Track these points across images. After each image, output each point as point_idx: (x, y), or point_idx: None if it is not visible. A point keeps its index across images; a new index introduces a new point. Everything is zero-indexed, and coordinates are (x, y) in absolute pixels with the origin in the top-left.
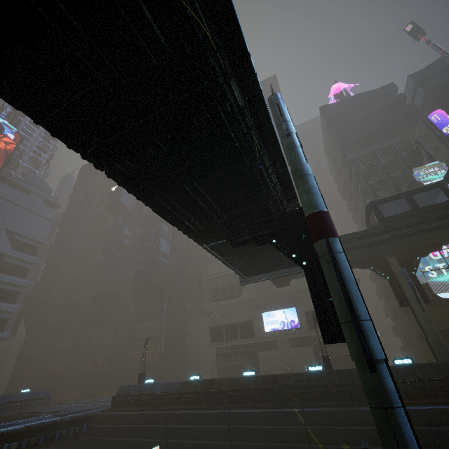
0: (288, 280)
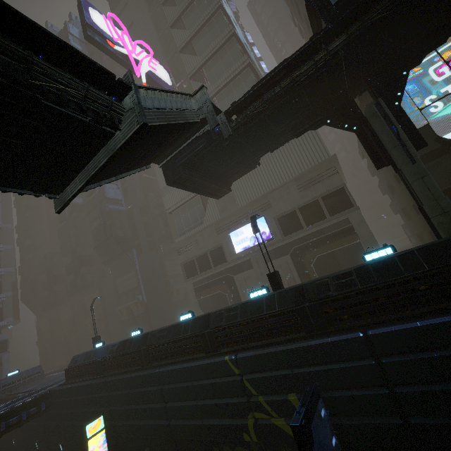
0: (227, 185)
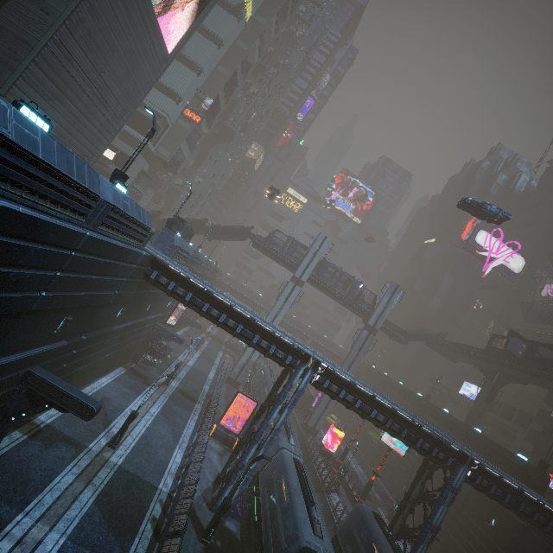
0: (455, 360)
